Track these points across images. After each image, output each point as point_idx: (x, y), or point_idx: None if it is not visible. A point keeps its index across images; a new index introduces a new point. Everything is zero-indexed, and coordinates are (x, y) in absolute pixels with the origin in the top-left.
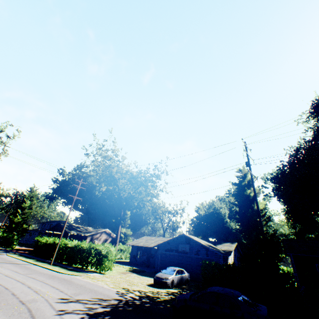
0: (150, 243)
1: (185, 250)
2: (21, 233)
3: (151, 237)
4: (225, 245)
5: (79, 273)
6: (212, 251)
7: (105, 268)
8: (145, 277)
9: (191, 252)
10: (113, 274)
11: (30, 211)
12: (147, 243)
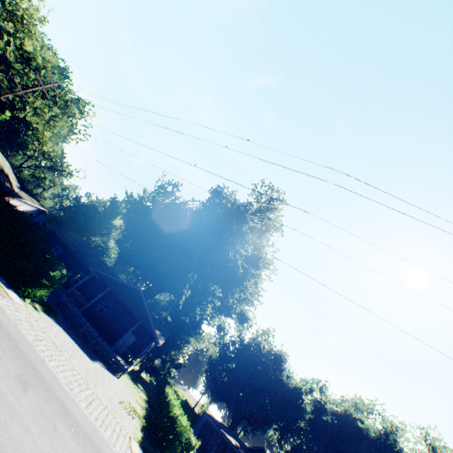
0: None
1: None
2: None
3: None
4: (30, 198)
5: None
6: None
7: None
8: None
9: None
10: None
11: None
12: None
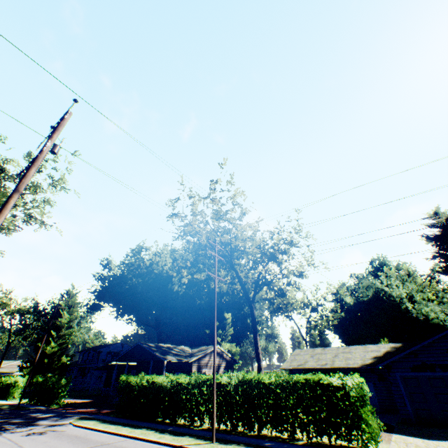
0: (329, 360)
1: None
2: (59, 372)
3: (313, 349)
4: None
5: None
6: None
7: (373, 435)
8: None
9: None
10: None
11: (70, 331)
12: (323, 361)
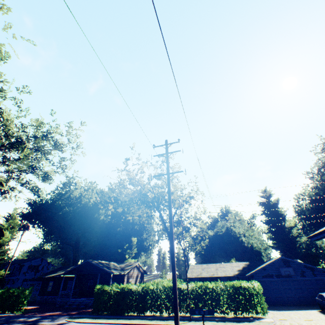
0: (215, 272)
1: (289, 274)
2: None
3: (201, 265)
4: None
5: (264, 323)
6: (318, 271)
7: (266, 309)
8: (288, 311)
9: (295, 275)
10: (268, 316)
11: (9, 249)
12: (211, 272)
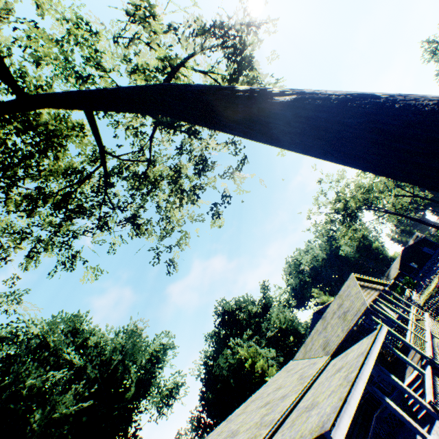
0: None
1: None
2: None
3: None
4: None
5: None
6: None
7: None
8: None
9: None
10: None
11: None
12: None
